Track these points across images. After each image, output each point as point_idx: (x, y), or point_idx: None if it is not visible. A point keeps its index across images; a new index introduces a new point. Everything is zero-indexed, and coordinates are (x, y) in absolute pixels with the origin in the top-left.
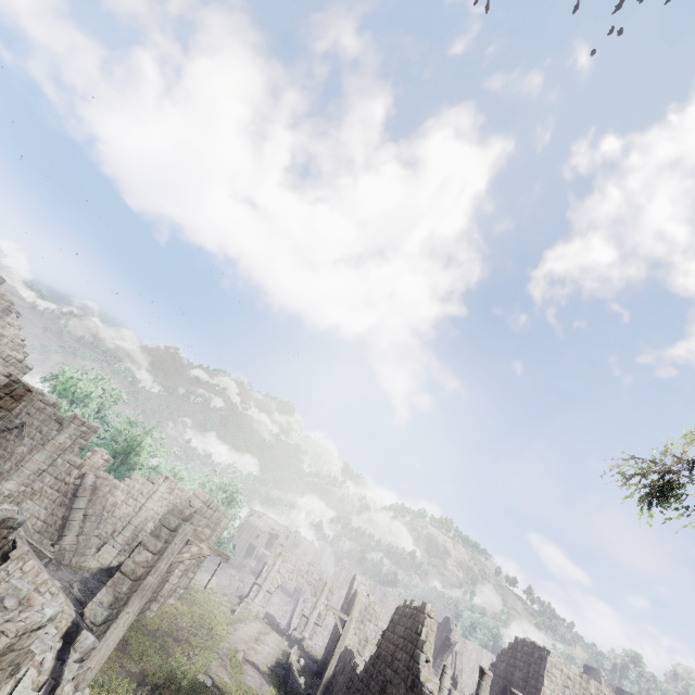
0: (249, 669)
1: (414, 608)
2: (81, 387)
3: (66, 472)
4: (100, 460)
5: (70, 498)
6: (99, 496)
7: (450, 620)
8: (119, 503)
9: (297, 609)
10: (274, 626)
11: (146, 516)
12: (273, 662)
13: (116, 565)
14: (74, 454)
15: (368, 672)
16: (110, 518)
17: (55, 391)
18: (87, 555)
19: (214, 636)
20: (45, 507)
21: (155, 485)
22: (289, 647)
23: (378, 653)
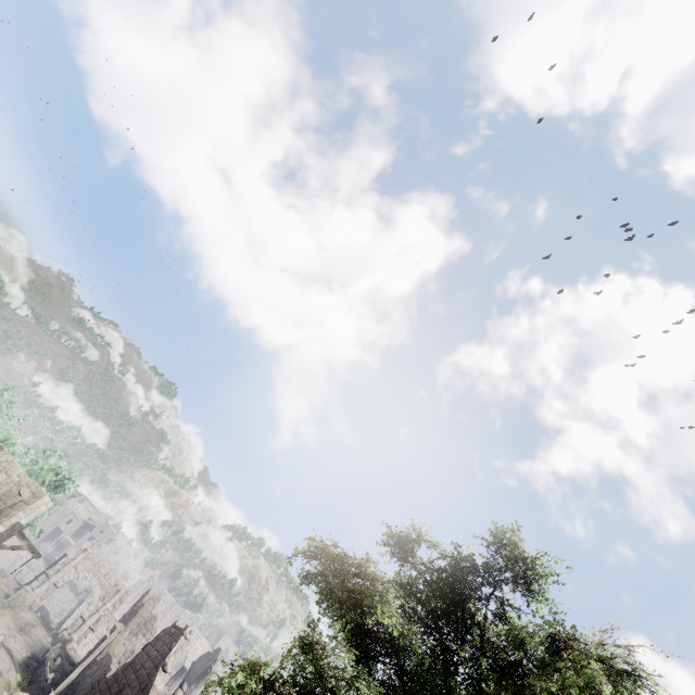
0: (3, 653)
1: (178, 629)
2: None
3: None
4: None
5: None
6: None
7: (220, 651)
8: None
9: (77, 610)
10: (45, 620)
11: None
12: (29, 653)
13: None
14: None
15: (117, 676)
16: None
17: None
18: None
19: None
20: None
21: None
22: (51, 645)
23: (133, 661)
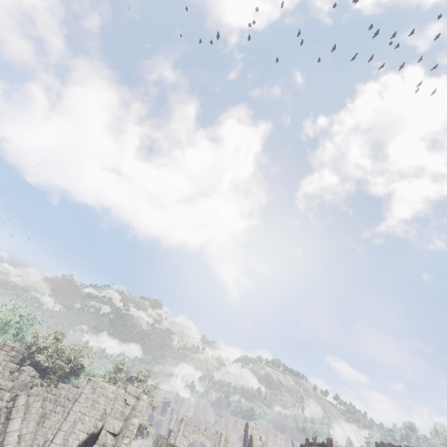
0: None
1: (319, 445)
2: (3, 316)
3: None
4: (27, 378)
5: (3, 423)
6: (32, 413)
7: None
8: (48, 413)
9: None
10: None
11: (74, 419)
12: None
13: None
14: (5, 378)
15: None
16: (40, 430)
17: None
18: None
19: None
20: None
21: (80, 389)
22: None
23: None
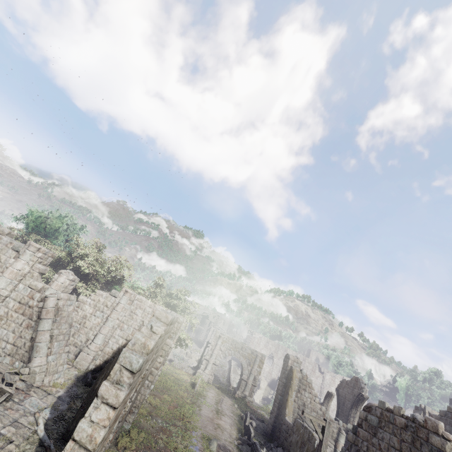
0: None
1: (407, 419)
2: (50, 223)
3: (29, 296)
4: (66, 281)
5: (35, 321)
6: (63, 316)
7: (359, 380)
8: (88, 315)
9: (231, 369)
10: (222, 389)
11: (112, 325)
12: (239, 441)
13: (93, 368)
14: (34, 279)
15: None
16: (82, 329)
17: (29, 227)
18: (60, 371)
19: (187, 427)
20: (12, 331)
21: (117, 299)
22: (239, 409)
23: (356, 451)
